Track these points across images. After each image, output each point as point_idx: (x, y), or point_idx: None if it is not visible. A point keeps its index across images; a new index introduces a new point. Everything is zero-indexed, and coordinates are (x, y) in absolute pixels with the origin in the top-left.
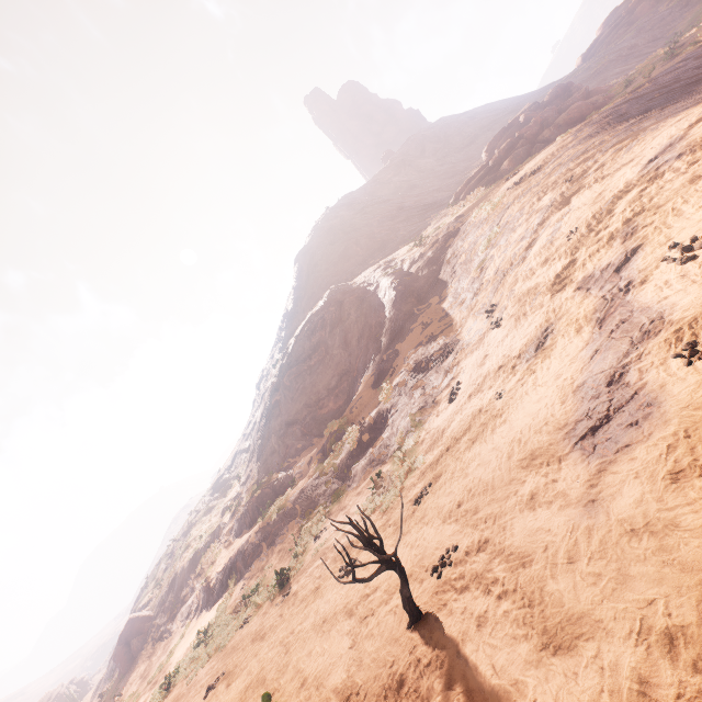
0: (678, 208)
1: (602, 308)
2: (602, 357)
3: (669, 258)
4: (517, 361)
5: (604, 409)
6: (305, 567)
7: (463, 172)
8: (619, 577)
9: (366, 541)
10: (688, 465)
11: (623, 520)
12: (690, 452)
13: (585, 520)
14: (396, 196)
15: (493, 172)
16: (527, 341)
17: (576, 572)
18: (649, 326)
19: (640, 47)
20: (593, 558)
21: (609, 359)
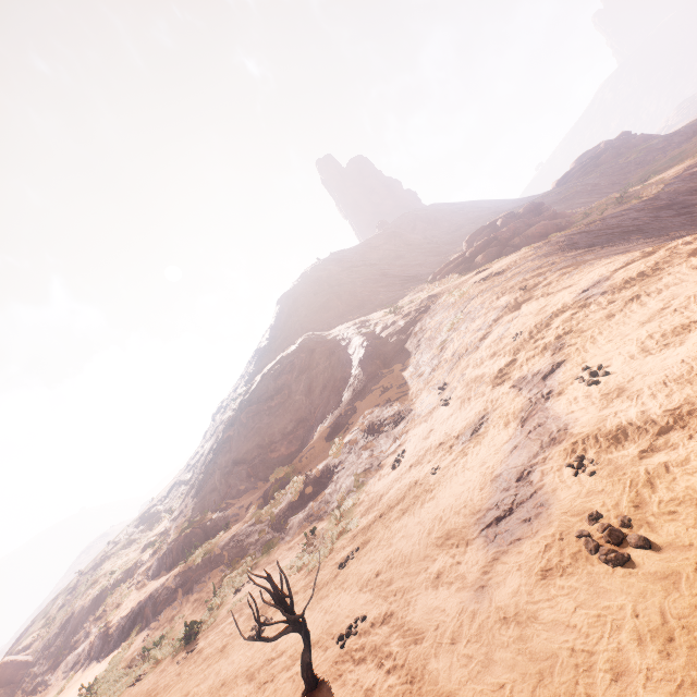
0: (595, 337)
1: (527, 409)
2: (518, 453)
3: (581, 378)
4: (455, 441)
5: (510, 502)
6: (218, 622)
7: (445, 254)
8: (485, 661)
9: (279, 598)
10: (555, 565)
11: (500, 608)
12: (559, 553)
13: (473, 604)
14: (383, 262)
15: (468, 262)
16: (466, 424)
17: (455, 652)
18: (556, 434)
19: (601, 186)
20: (471, 641)
21: (523, 456)
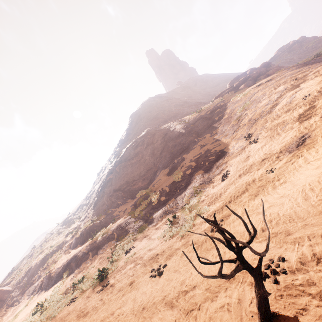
0: None
1: None
2: None
3: None
4: (279, 154)
5: None
6: (119, 268)
7: (214, 95)
8: None
9: (226, 240)
10: None
11: None
12: None
13: None
14: (183, 98)
15: (235, 90)
16: (285, 144)
17: None
18: None
19: (294, 59)
20: None
21: None
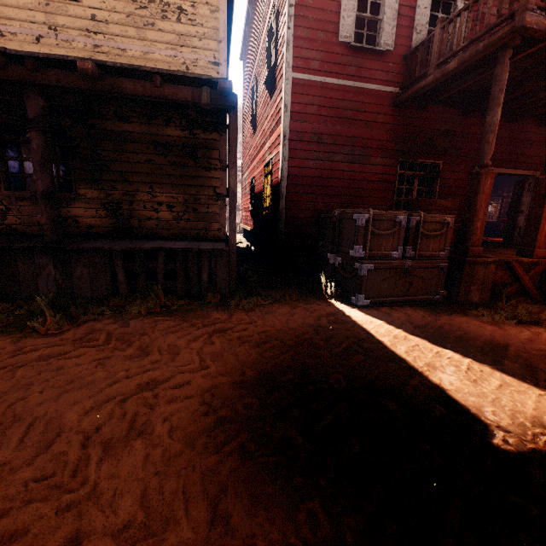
0: None
1: None
2: None
3: None
4: None
5: None
6: None
7: None
8: None
9: None
10: None
11: None
12: None
13: None
14: None
15: None
16: None
17: None
18: None
19: None
20: None
21: None
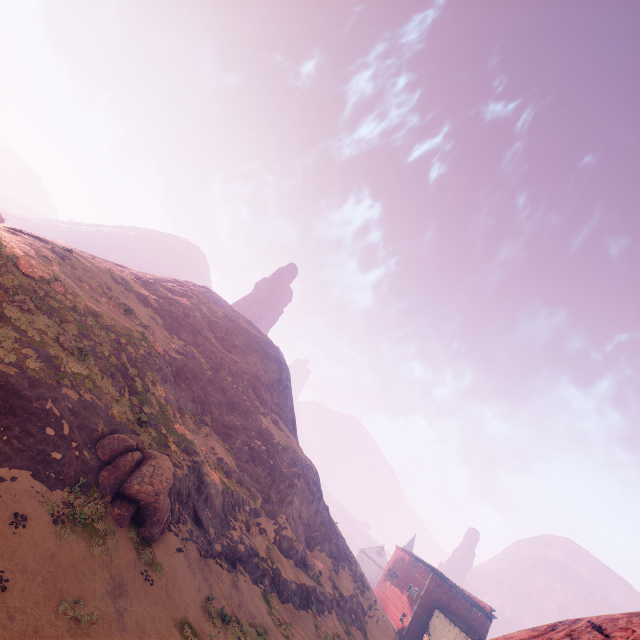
0: None
1: None
2: None
3: None
4: None
5: None
6: None
7: None
8: None
9: None
10: None
11: None
12: None
13: None
14: None
15: None
16: None
17: None
18: None
19: None
20: None
21: None
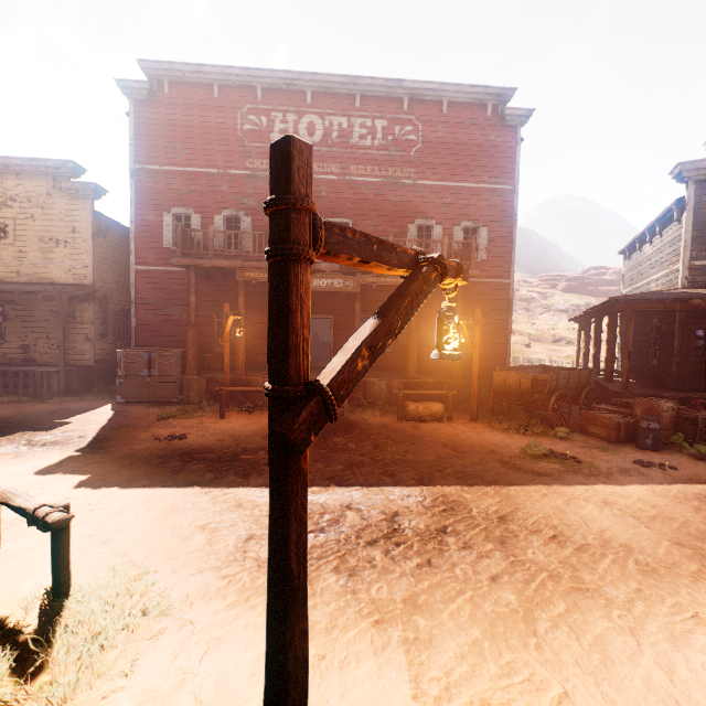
0: None
1: None
2: None
3: None
4: None
5: None
6: None
7: None
8: None
9: None
10: None
11: None
12: None
13: None
14: None
15: None
16: None
17: None
18: None
19: None
20: None
21: None
